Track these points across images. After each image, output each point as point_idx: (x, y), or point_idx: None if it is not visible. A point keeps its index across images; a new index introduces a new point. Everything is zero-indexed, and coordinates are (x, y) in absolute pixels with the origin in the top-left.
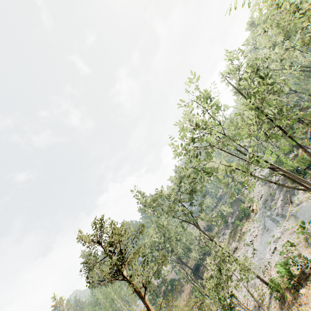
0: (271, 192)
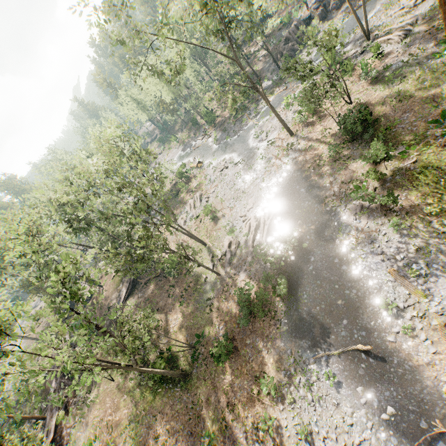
0: (215, 138)
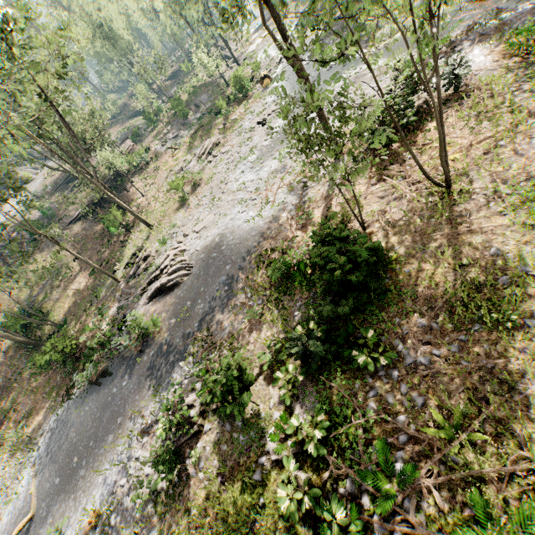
0: None
